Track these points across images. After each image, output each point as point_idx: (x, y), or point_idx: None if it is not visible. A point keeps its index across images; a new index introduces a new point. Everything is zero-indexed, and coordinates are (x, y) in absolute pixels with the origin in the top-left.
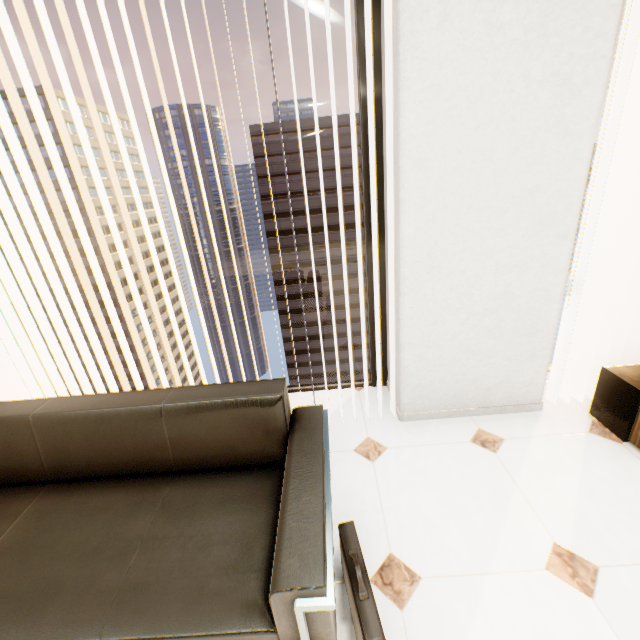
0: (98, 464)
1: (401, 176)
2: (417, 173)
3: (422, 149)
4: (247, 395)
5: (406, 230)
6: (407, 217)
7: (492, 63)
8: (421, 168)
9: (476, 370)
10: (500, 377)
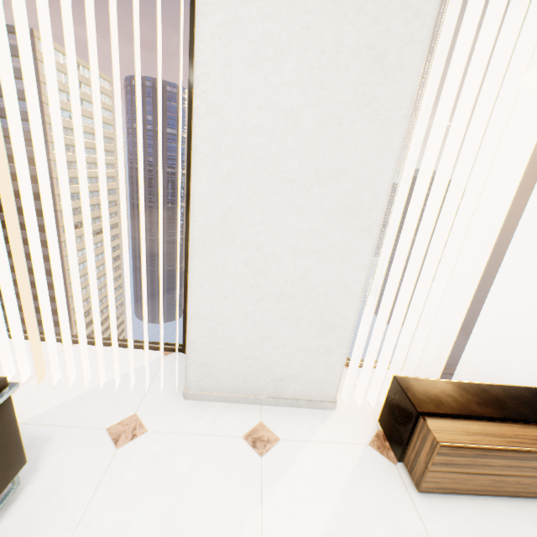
0: None
1: (194, 120)
2: (213, 121)
3: (219, 94)
4: None
5: (198, 185)
6: (199, 170)
7: (303, 13)
8: (218, 116)
9: (270, 357)
10: (294, 368)
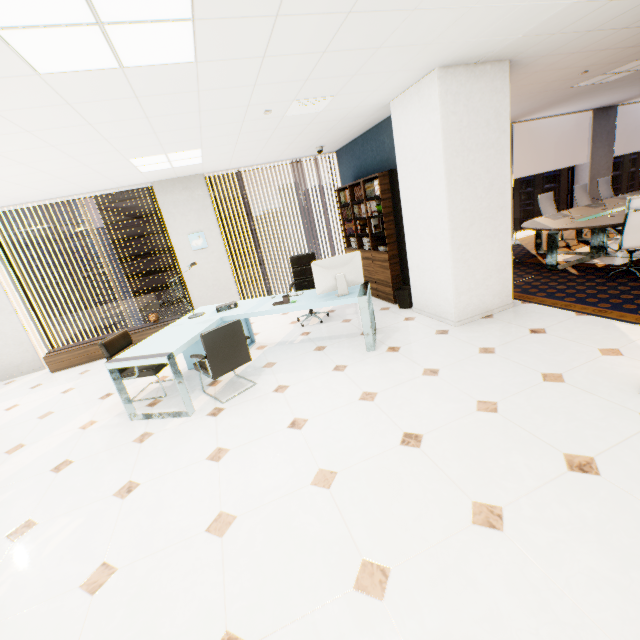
0: None
1: None
2: None
3: None
4: None
5: None
6: None
7: None
8: None
9: (9, 360)
10: (21, 360)
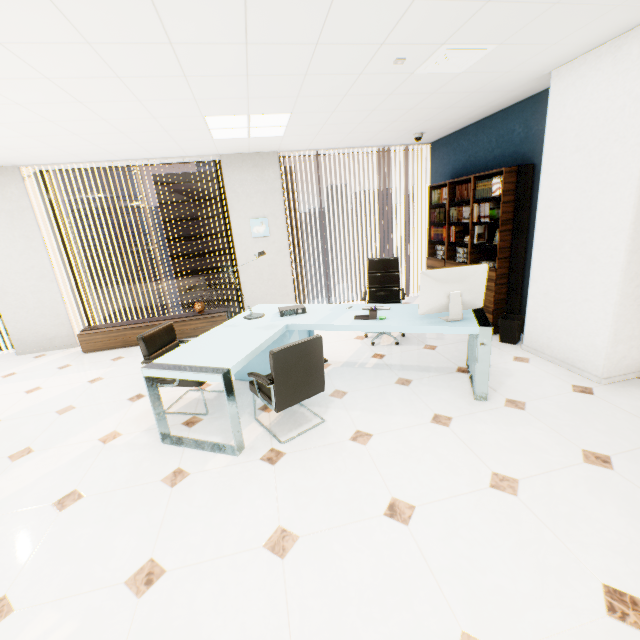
0: None
1: None
2: None
3: None
4: None
5: None
6: None
7: (1, 232)
8: None
9: (43, 331)
10: (55, 334)
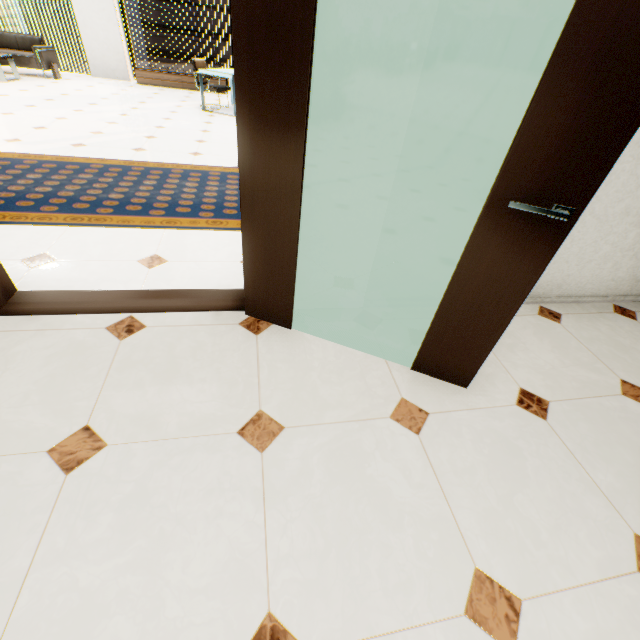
0: (3, 45)
1: None
2: None
3: None
4: (34, 36)
5: (76, 13)
6: (75, 9)
7: None
8: None
9: (108, 63)
10: (116, 67)
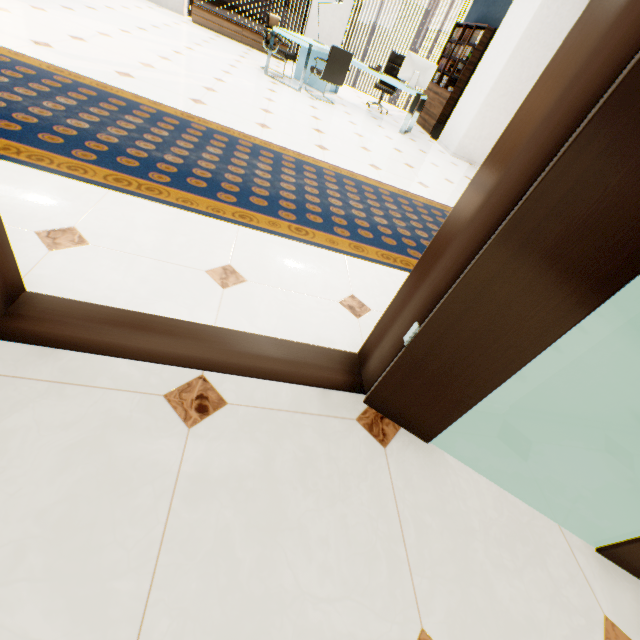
0: None
1: None
2: None
3: None
4: None
5: None
6: None
7: None
8: None
9: None
10: None
